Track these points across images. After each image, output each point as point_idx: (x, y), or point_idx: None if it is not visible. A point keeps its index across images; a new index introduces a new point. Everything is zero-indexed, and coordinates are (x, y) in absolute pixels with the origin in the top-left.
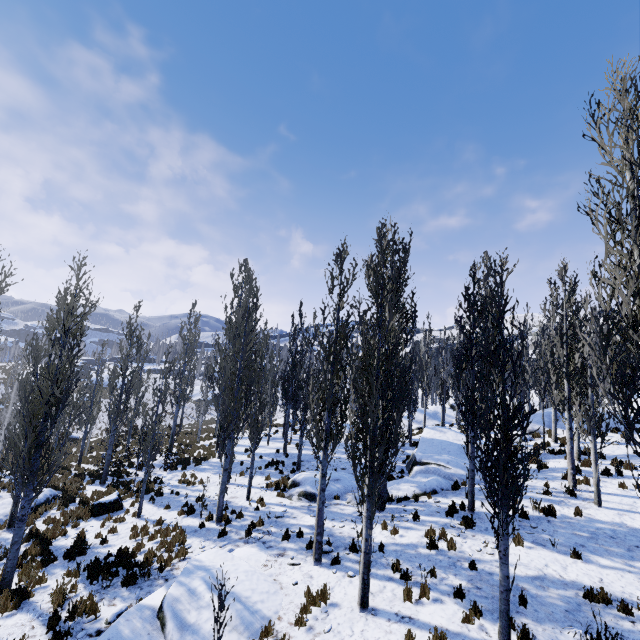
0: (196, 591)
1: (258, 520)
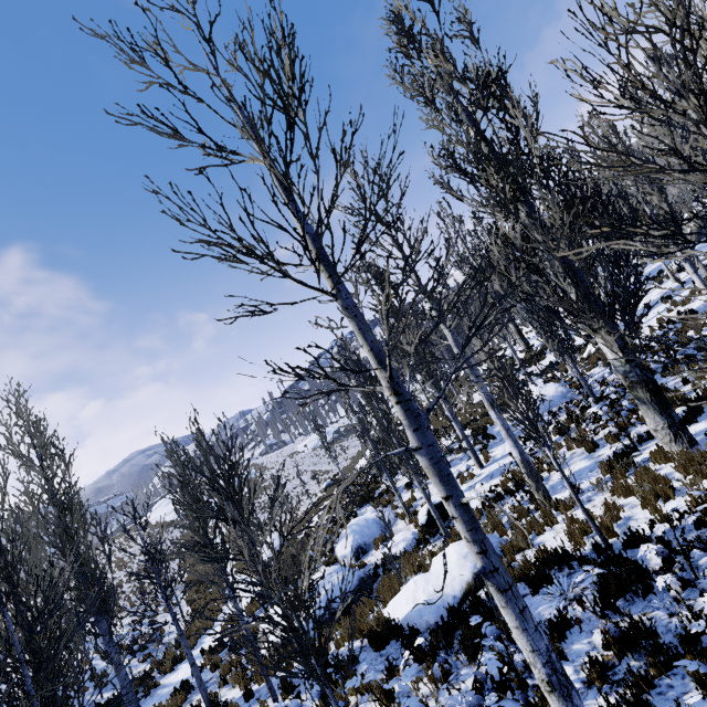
0: None
1: None
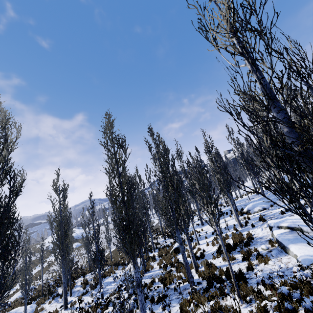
0: (294, 221)
1: (260, 217)
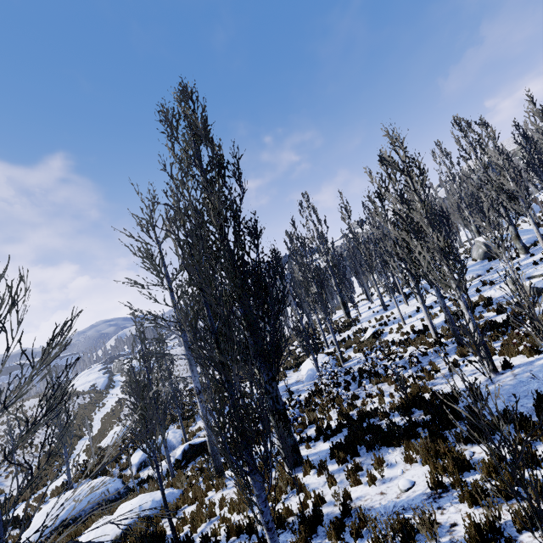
0: None
1: (483, 282)
